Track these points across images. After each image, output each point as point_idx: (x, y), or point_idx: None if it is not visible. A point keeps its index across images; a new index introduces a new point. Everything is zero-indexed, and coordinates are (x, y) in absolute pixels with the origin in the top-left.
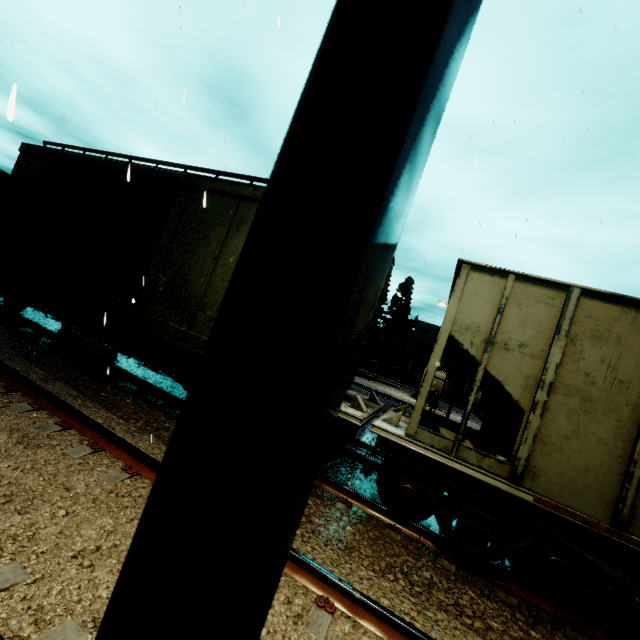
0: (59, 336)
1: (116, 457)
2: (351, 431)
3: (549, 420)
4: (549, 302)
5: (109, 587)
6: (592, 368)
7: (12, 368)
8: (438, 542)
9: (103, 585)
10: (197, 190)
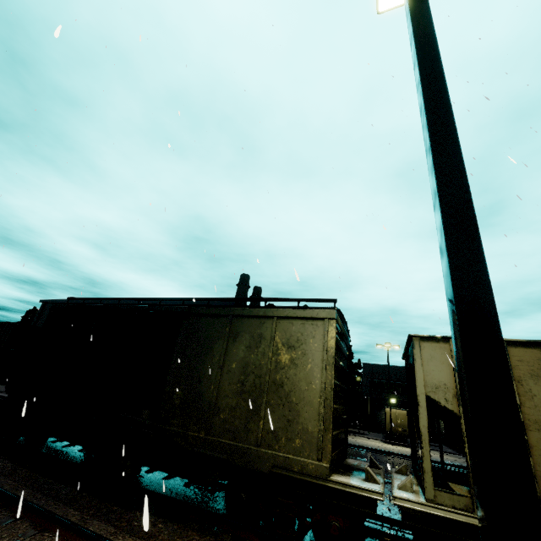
0: (80, 466)
1: None
2: (375, 508)
3: (537, 457)
4: None
5: None
6: None
7: (62, 517)
8: None
9: None
10: (197, 316)
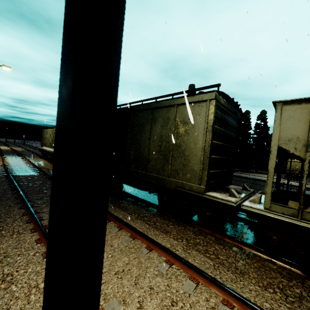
0: None
1: (127, 231)
2: (231, 209)
3: None
4: None
5: (128, 287)
6: None
7: None
8: (304, 270)
9: (126, 286)
10: (135, 112)
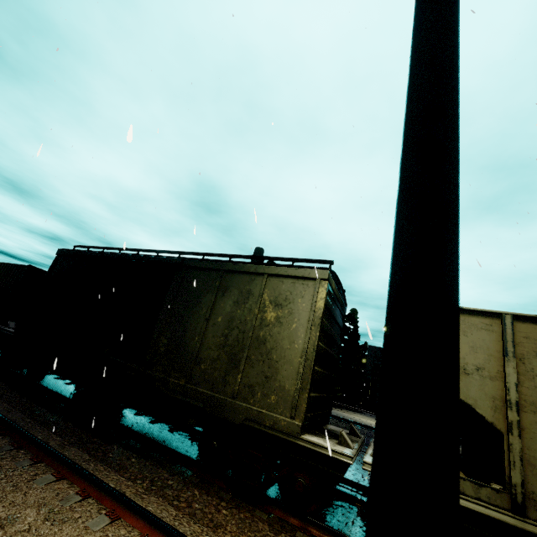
0: (71, 400)
1: (132, 525)
2: (344, 470)
3: (528, 440)
4: (489, 328)
5: None
6: None
7: (38, 438)
8: None
9: None
10: (190, 269)
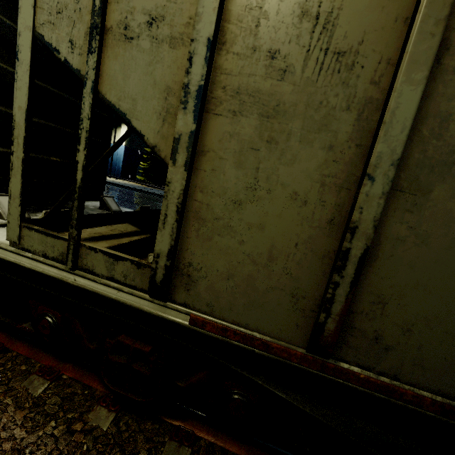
0: None
1: None
2: None
3: (208, 173)
4: None
5: None
6: (283, 36)
7: None
8: None
9: None
10: None
